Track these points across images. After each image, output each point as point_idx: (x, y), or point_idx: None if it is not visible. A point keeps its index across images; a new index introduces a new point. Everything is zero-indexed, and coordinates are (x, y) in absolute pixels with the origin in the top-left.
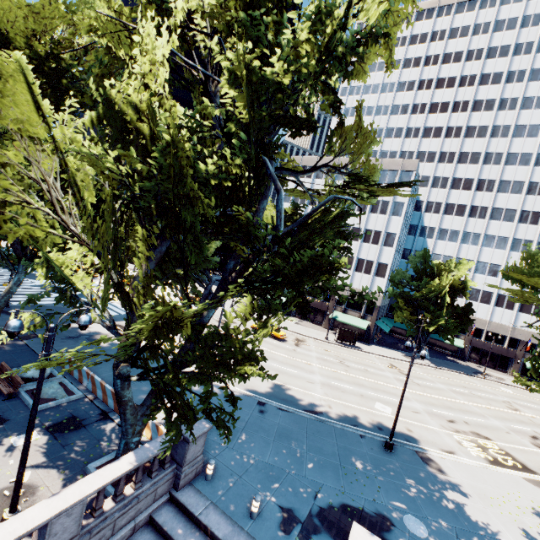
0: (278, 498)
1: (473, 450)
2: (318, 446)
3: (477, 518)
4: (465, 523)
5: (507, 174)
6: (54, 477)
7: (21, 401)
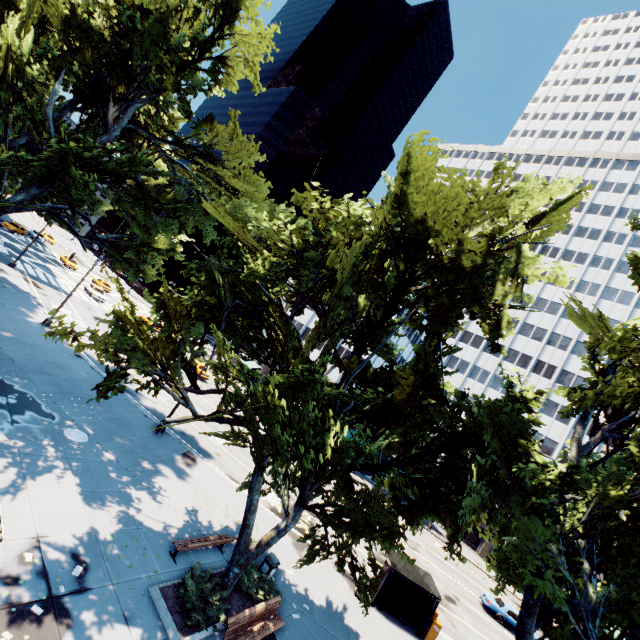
0: None
1: (271, 499)
2: (81, 386)
3: (159, 480)
4: (136, 470)
5: (532, 318)
6: None
7: None
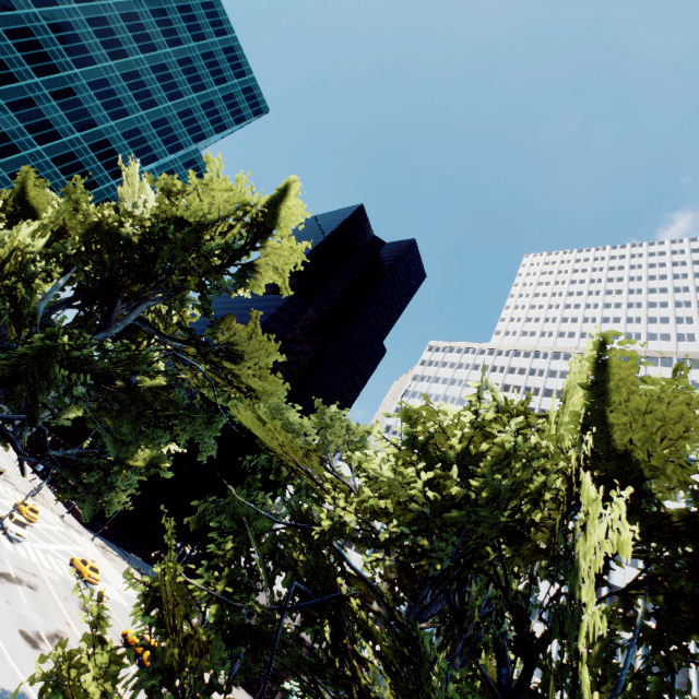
0: None
1: None
2: None
3: None
4: None
5: None
6: None
7: None
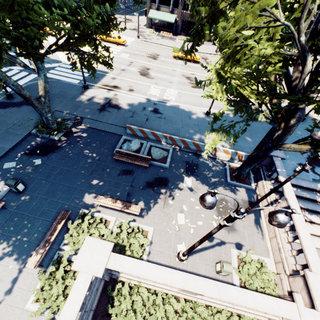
0: (293, 161)
1: None
2: None
3: None
4: None
5: None
6: (223, 191)
7: (153, 165)
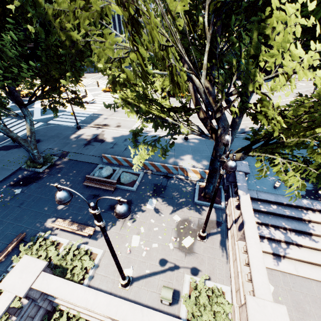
0: (274, 177)
1: None
2: None
3: None
4: None
5: None
6: (188, 212)
7: (120, 189)
